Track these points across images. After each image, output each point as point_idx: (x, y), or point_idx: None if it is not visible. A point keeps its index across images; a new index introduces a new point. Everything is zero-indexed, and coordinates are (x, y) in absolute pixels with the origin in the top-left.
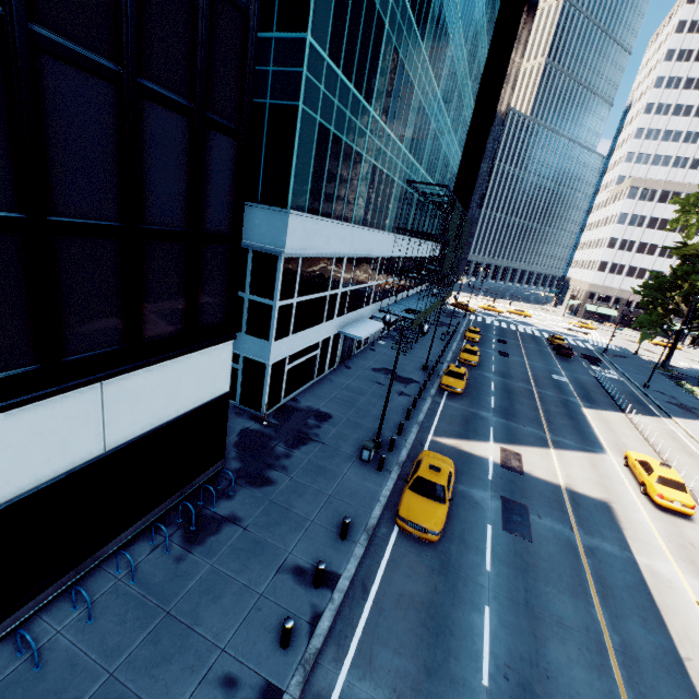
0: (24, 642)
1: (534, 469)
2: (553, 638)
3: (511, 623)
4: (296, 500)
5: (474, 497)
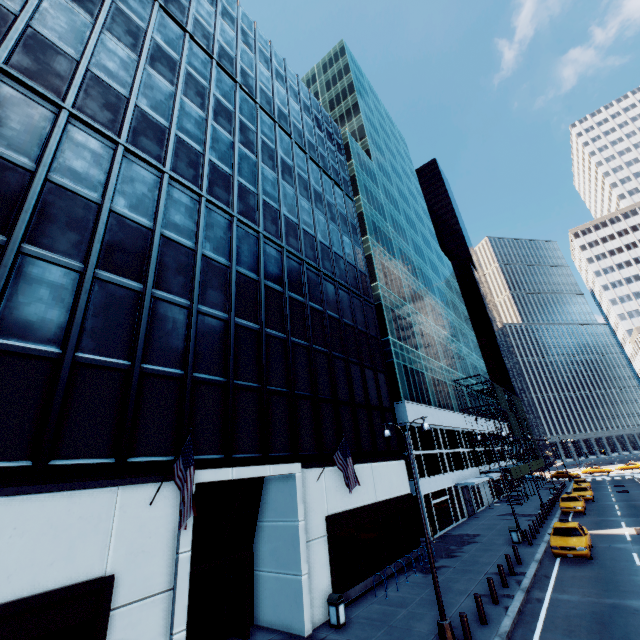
0: (374, 595)
1: None
2: None
3: None
4: (478, 558)
5: (616, 546)
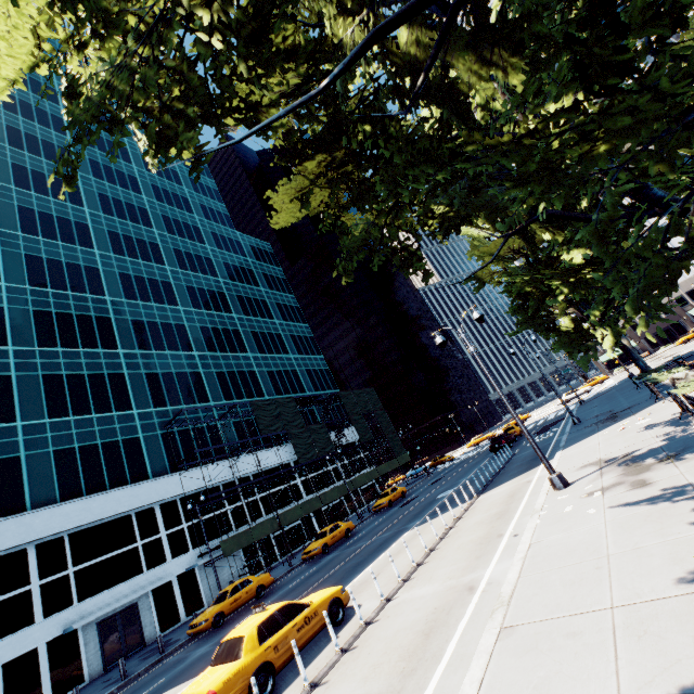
0: None
1: None
2: None
3: None
4: None
5: None
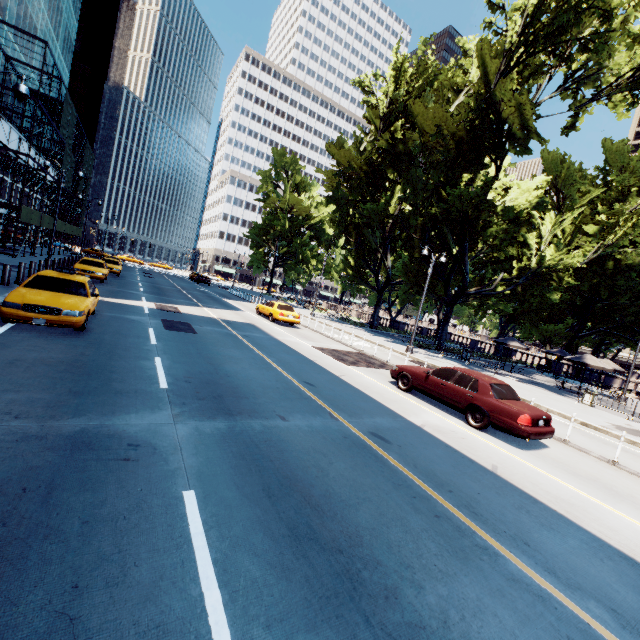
0: None
1: (191, 312)
2: (228, 363)
3: (187, 361)
4: None
5: (130, 318)
